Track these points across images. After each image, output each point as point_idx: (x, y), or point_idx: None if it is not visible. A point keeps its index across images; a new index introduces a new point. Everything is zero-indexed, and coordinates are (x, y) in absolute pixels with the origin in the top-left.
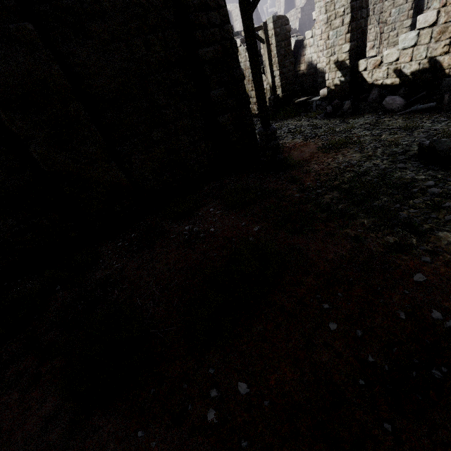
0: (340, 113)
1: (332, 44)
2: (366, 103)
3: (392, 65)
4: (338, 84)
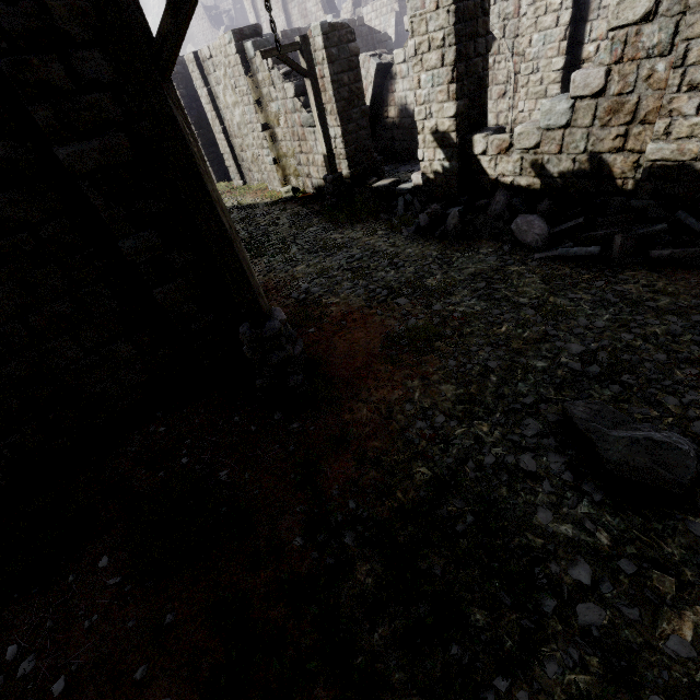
0: (440, 233)
1: (427, 97)
2: (486, 219)
3: (529, 155)
4: (440, 172)
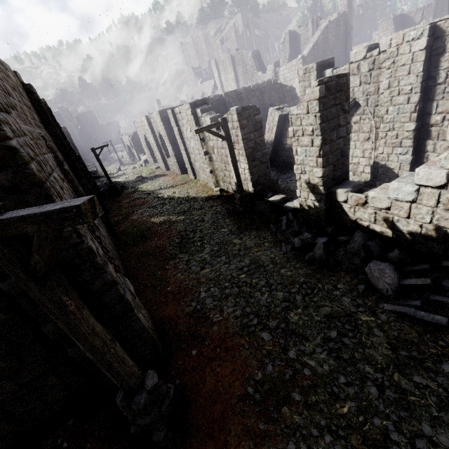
0: (308, 258)
1: (302, 161)
2: (345, 252)
3: (382, 212)
4: (312, 207)
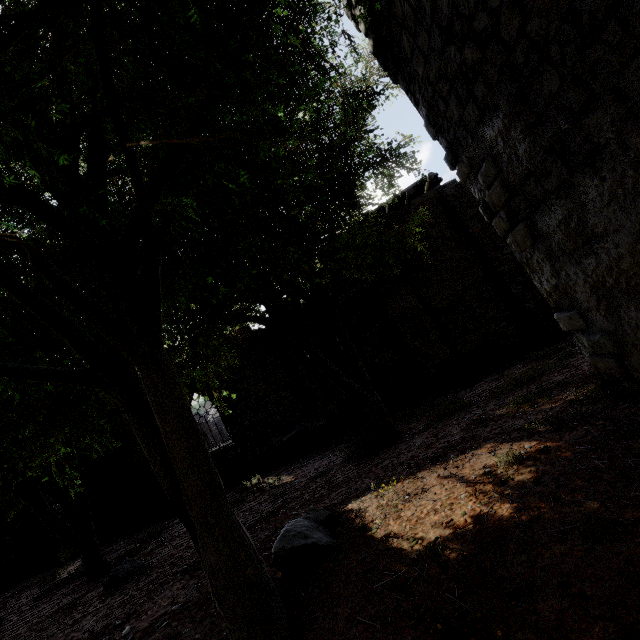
0: None
1: None
2: None
3: None
4: None
